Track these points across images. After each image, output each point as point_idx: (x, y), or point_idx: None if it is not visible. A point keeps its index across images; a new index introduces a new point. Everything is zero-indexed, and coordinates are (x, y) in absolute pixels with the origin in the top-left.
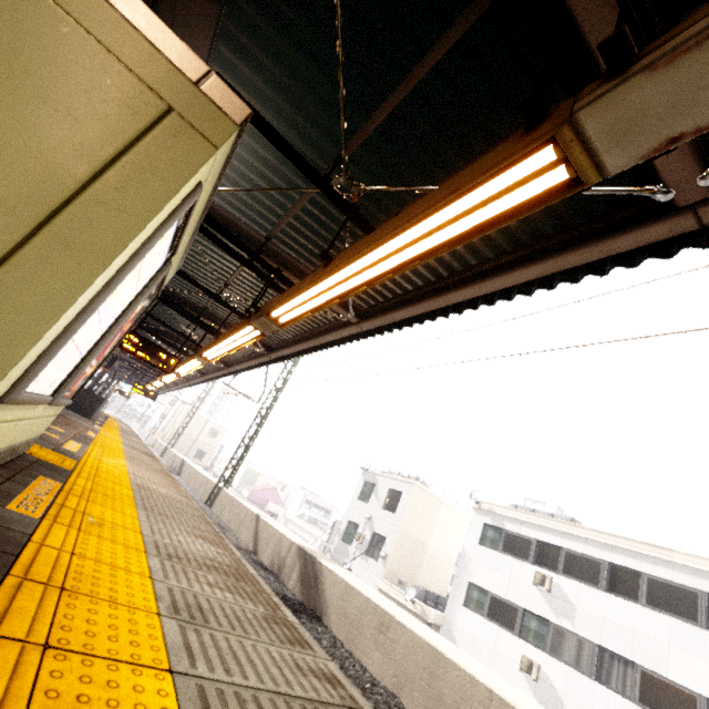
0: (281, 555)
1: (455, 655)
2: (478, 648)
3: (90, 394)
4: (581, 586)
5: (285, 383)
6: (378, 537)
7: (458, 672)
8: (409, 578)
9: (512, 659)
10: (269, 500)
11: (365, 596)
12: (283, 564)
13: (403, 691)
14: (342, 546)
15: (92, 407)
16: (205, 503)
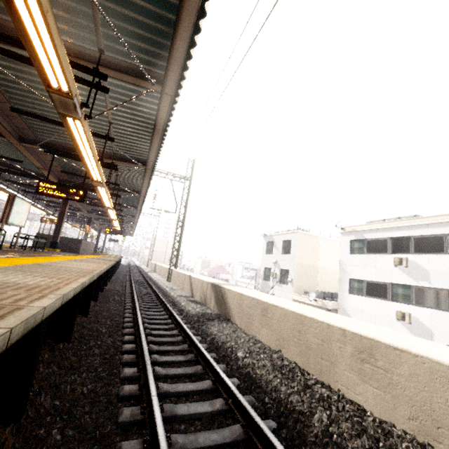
0: (204, 292)
1: (316, 314)
2: (365, 315)
3: (72, 240)
4: (430, 257)
5: (188, 195)
6: (284, 271)
7: (317, 324)
8: (311, 289)
9: (389, 315)
10: (220, 273)
11: (250, 297)
12: (205, 297)
13: (284, 348)
14: (265, 283)
15: (76, 246)
16: (166, 281)
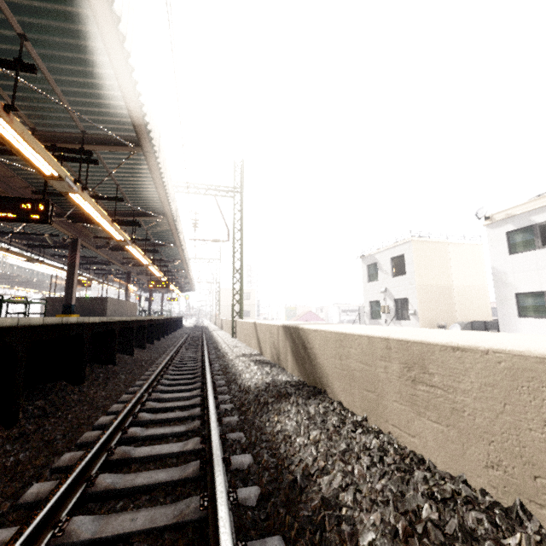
0: (275, 344)
1: None
2: None
3: (94, 299)
4: None
5: (241, 213)
6: (400, 301)
7: None
8: (447, 321)
9: None
10: (310, 320)
11: (363, 336)
12: (278, 352)
13: (544, 507)
14: (374, 323)
15: (101, 307)
16: (231, 337)
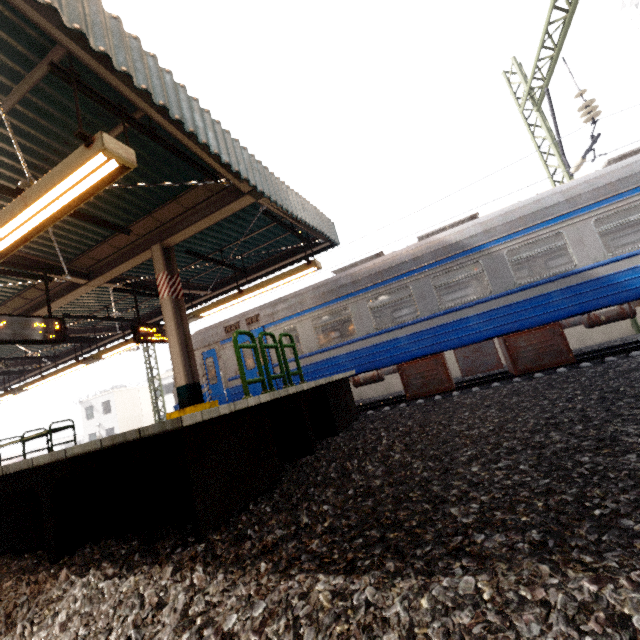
0: None
1: None
2: None
3: None
4: None
5: None
6: (110, 430)
7: None
8: None
9: None
10: None
11: None
12: None
13: None
14: None
15: None
16: None
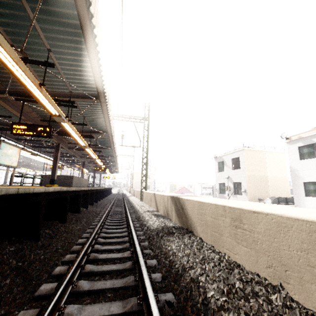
0: (166, 206)
1: None
2: None
3: (66, 177)
4: None
5: (148, 132)
6: (237, 184)
7: None
8: (264, 196)
9: None
10: (184, 192)
11: (212, 204)
12: (167, 210)
13: (289, 284)
14: (221, 196)
15: (70, 181)
16: (140, 201)
